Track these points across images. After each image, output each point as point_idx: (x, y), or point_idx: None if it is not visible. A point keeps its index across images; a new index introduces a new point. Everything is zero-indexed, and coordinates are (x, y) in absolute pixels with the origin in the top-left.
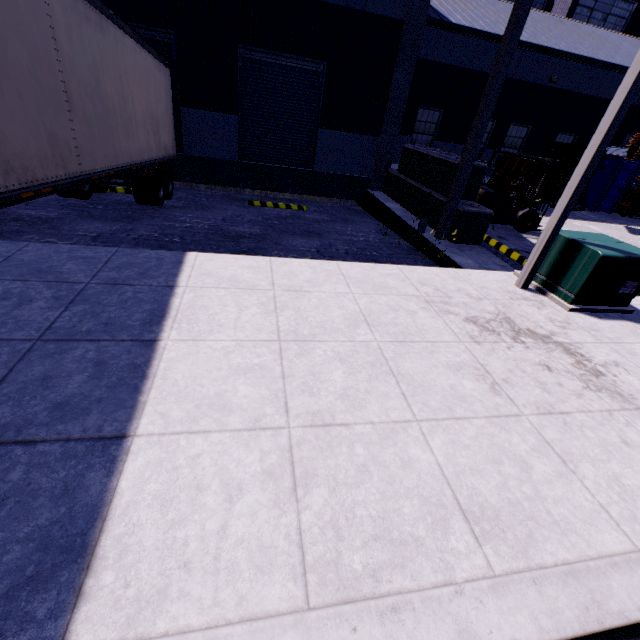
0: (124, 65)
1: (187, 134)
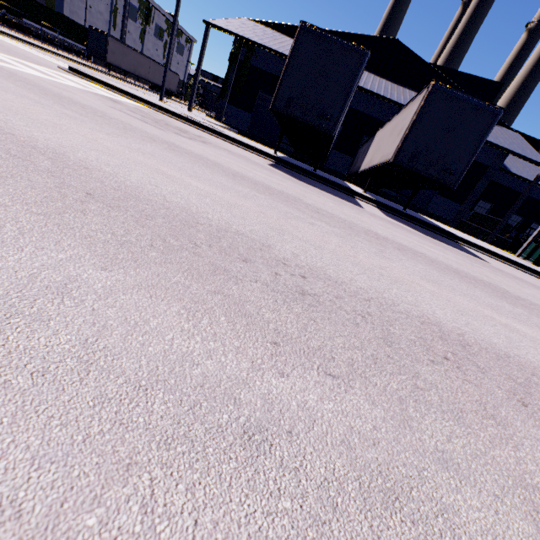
0: None
1: None
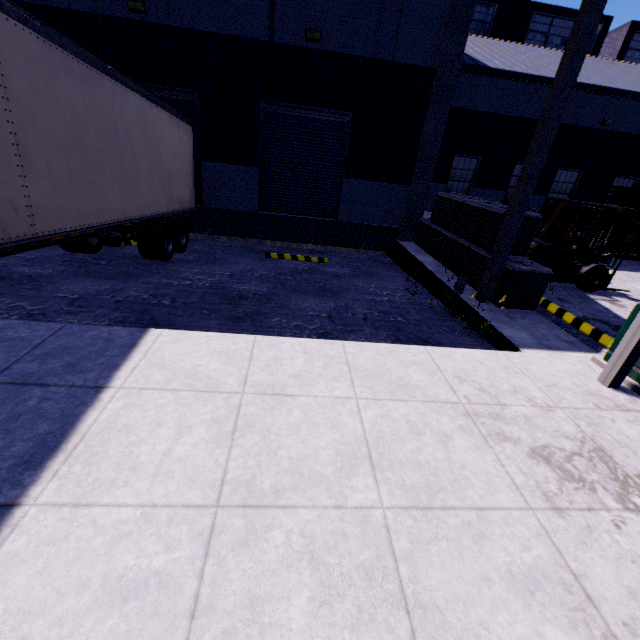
0: (124, 119)
1: (207, 187)
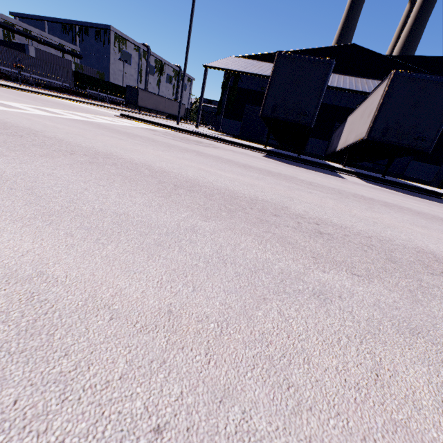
0: None
1: None
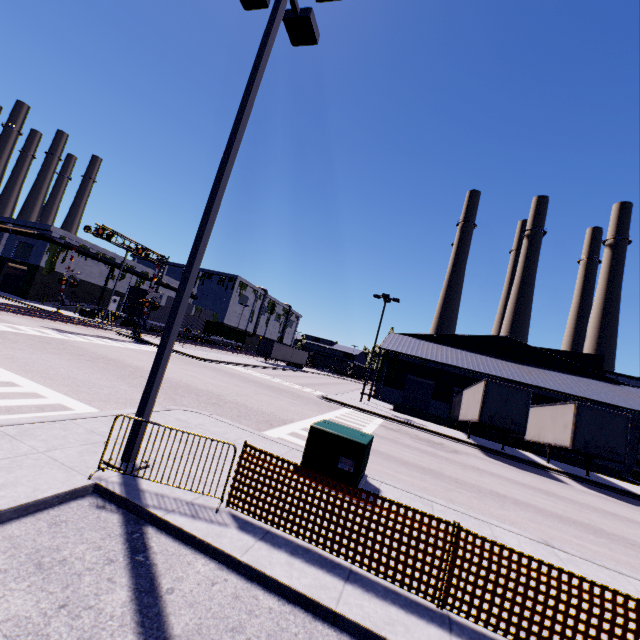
0: None
1: None
